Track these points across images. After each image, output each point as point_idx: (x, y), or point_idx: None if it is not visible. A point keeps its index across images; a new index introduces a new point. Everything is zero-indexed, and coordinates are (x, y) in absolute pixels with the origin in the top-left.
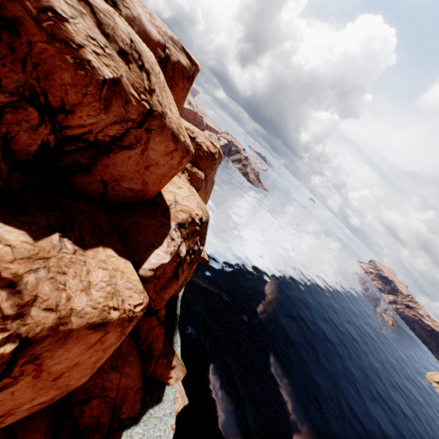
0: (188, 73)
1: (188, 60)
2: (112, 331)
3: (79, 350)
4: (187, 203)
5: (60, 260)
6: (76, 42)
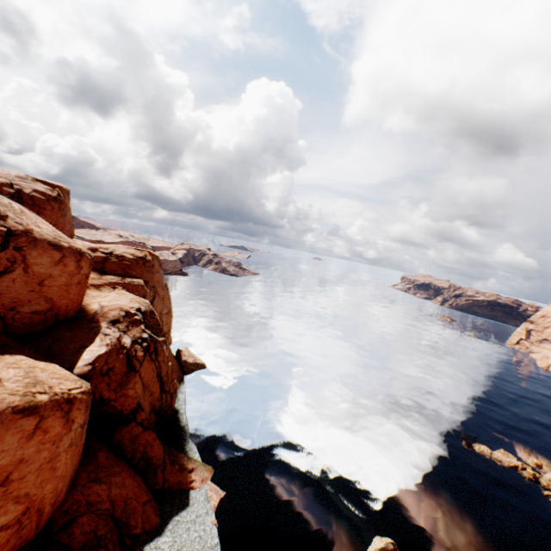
0: (52, 195)
1: (47, 185)
2: (51, 416)
3: (15, 440)
4: (116, 302)
5: None
6: None
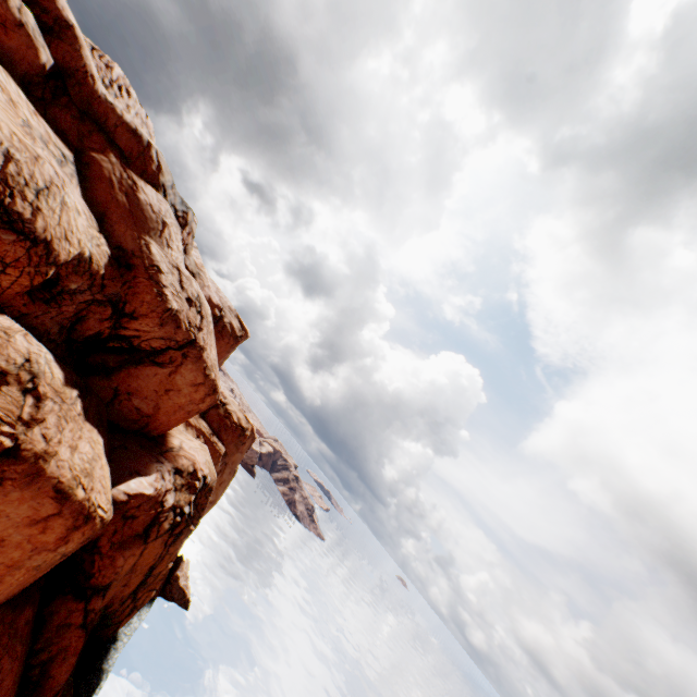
0: (237, 333)
1: (241, 325)
2: (64, 518)
3: (25, 513)
4: (195, 452)
5: (70, 410)
6: (164, 284)
